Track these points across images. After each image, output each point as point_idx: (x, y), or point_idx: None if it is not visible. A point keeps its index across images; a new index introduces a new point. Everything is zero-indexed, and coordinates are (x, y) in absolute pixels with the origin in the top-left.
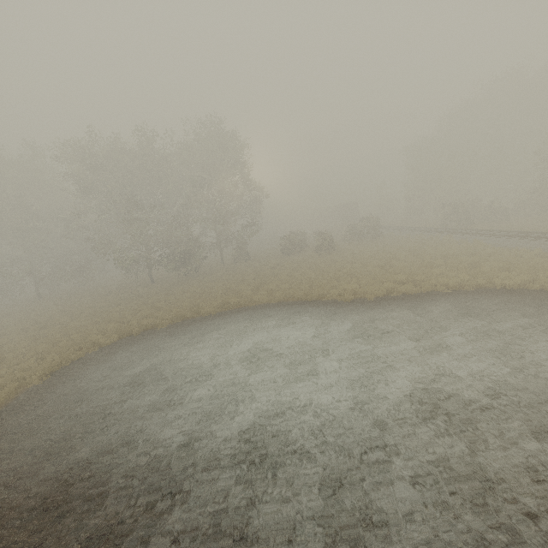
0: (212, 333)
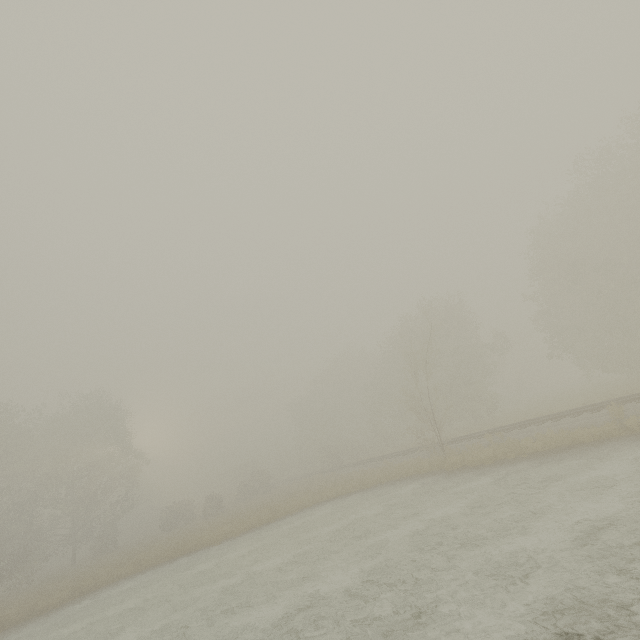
0: (55, 618)
